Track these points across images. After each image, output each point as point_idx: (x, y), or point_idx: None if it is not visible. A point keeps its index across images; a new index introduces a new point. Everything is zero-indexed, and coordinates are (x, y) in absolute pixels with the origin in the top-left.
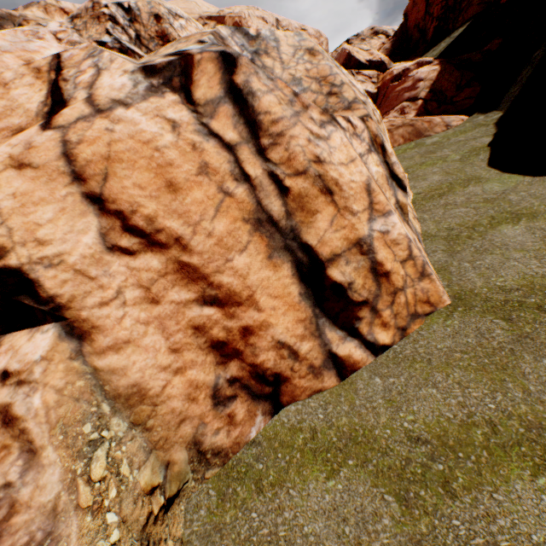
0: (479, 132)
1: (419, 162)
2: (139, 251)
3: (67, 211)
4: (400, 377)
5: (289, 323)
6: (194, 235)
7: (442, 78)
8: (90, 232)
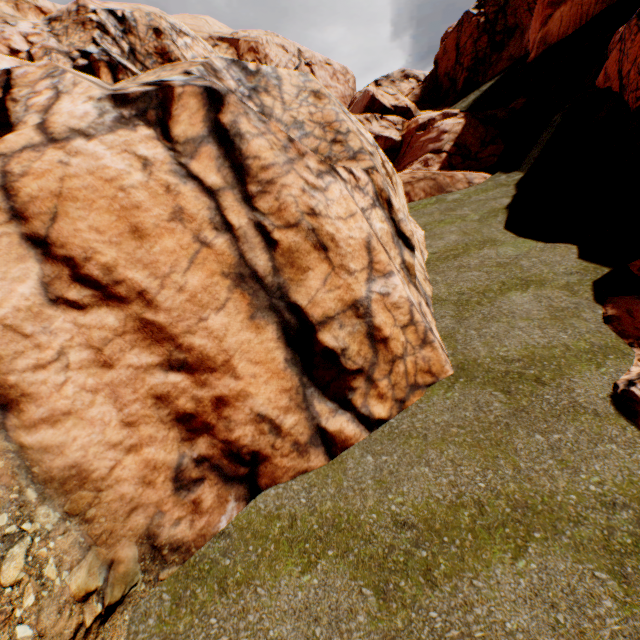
0: (499, 192)
1: (438, 219)
2: (91, 305)
3: (0, 254)
4: (393, 455)
5: (272, 393)
6: (162, 288)
7: (467, 133)
8: (28, 280)
